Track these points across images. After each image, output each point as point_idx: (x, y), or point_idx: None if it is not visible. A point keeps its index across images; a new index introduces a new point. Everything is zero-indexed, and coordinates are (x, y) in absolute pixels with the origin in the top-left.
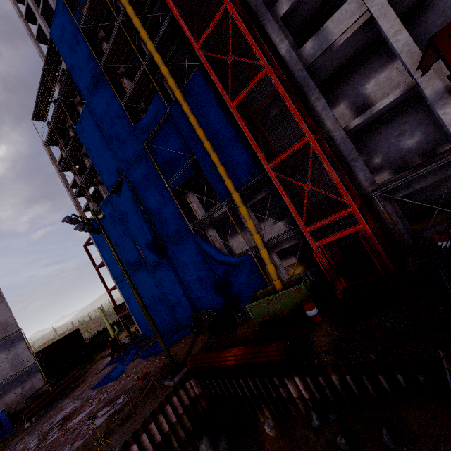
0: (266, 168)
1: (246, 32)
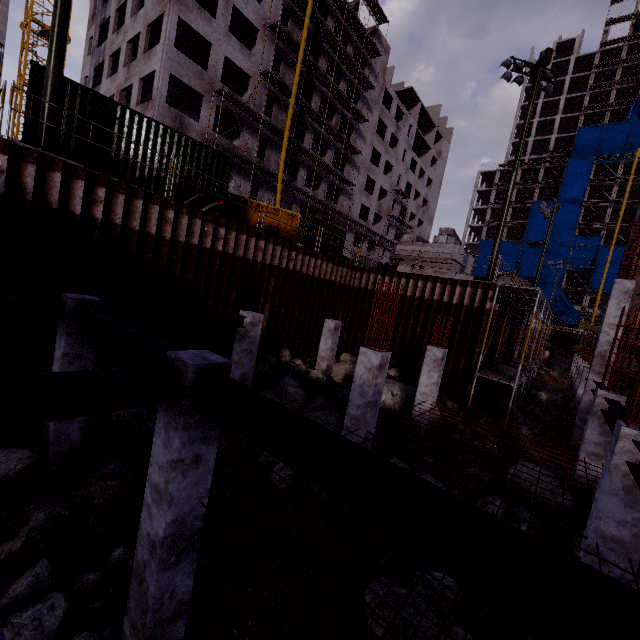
0: None
1: None
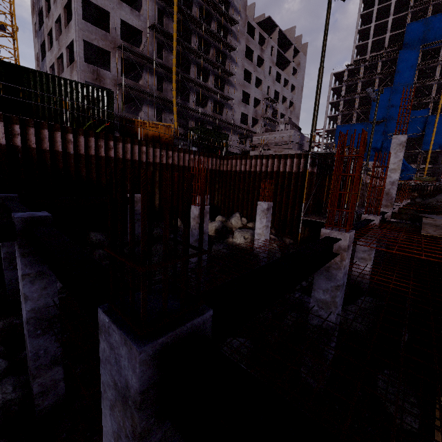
0: None
1: None
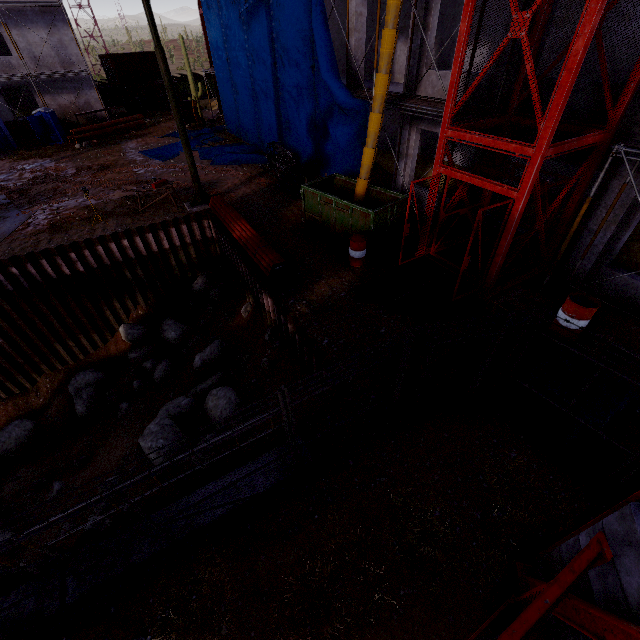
0: None
1: None
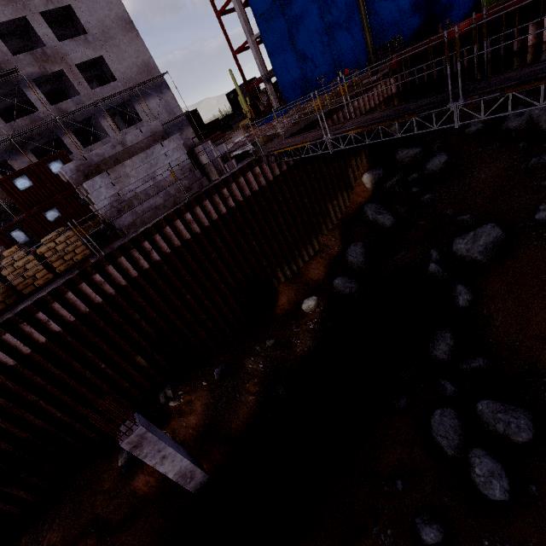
0: None
1: None
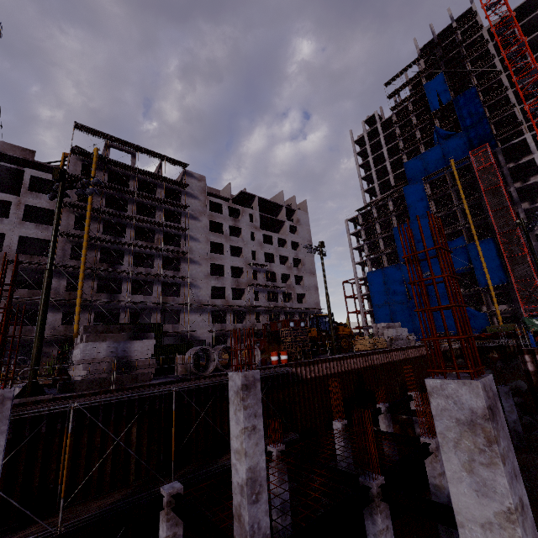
0: (512, 282)
1: (522, 239)
